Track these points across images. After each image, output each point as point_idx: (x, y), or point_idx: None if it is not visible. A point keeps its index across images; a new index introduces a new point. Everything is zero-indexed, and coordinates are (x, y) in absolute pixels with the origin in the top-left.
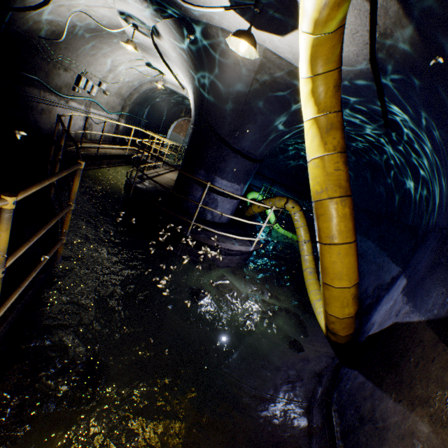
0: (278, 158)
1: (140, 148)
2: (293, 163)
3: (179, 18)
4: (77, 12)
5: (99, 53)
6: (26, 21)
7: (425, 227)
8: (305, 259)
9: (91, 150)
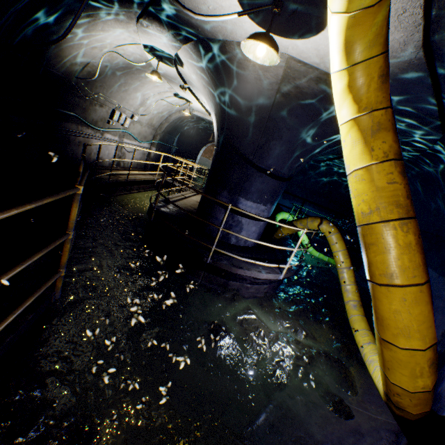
0: (308, 176)
1: (170, 173)
2: (326, 180)
3: (198, 41)
4: (108, 52)
5: (131, 88)
6: (64, 64)
7: None
8: (346, 289)
9: (121, 177)
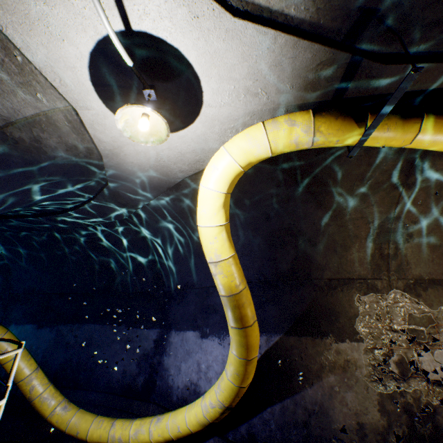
0: None
1: None
2: None
3: None
4: None
5: None
6: None
7: (161, 289)
8: (46, 397)
9: None
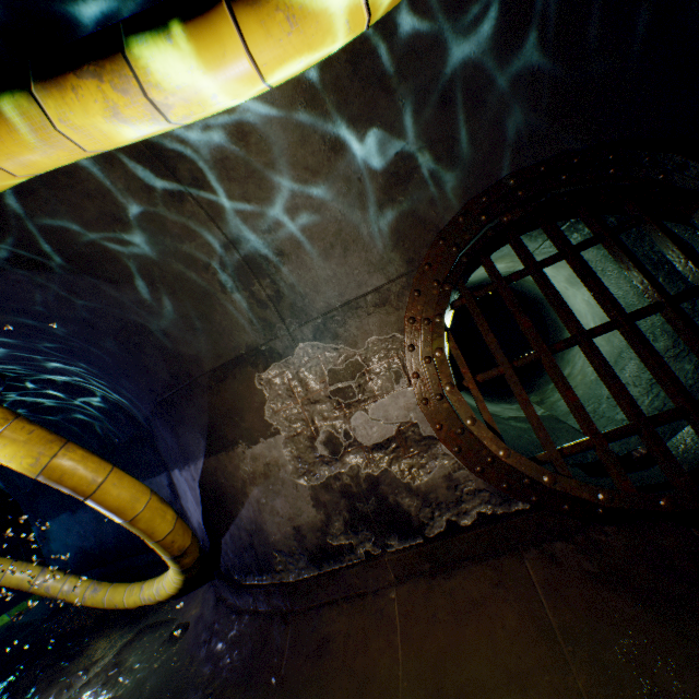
0: None
1: None
2: None
3: None
4: None
5: None
6: None
7: (142, 428)
8: (69, 589)
9: None
